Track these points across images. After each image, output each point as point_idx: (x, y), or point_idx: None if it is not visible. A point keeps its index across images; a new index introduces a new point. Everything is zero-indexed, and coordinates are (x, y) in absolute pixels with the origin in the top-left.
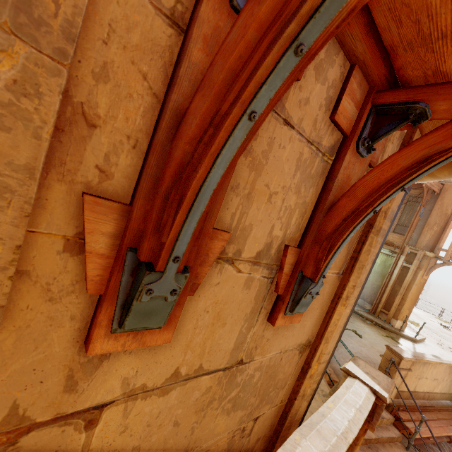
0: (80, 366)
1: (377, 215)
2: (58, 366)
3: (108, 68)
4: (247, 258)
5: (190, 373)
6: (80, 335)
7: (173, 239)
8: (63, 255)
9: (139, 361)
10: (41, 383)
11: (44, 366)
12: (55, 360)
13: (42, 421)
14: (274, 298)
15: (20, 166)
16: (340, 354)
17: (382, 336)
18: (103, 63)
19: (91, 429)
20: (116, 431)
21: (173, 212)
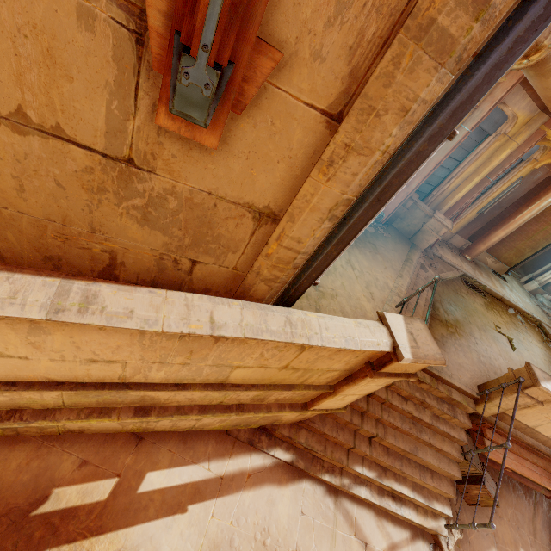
0: None
1: None
2: None
3: None
4: None
5: (46, 126)
6: None
7: None
8: None
9: None
10: None
11: None
12: None
13: None
14: (160, 83)
15: None
16: (457, 344)
17: None
18: None
19: None
20: None
21: None
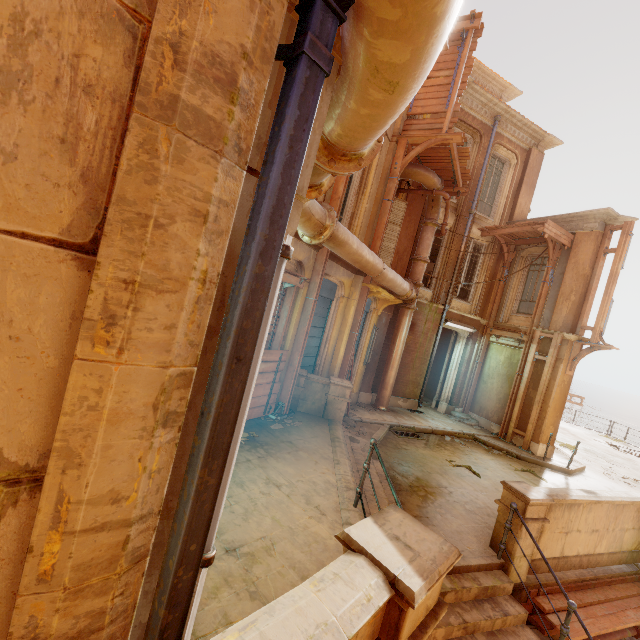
0: None
1: (145, 51)
2: None
3: None
4: None
5: None
6: None
7: None
8: None
9: None
10: None
11: None
12: None
13: None
14: None
15: None
16: (438, 507)
17: (515, 471)
18: None
19: None
20: None
21: None
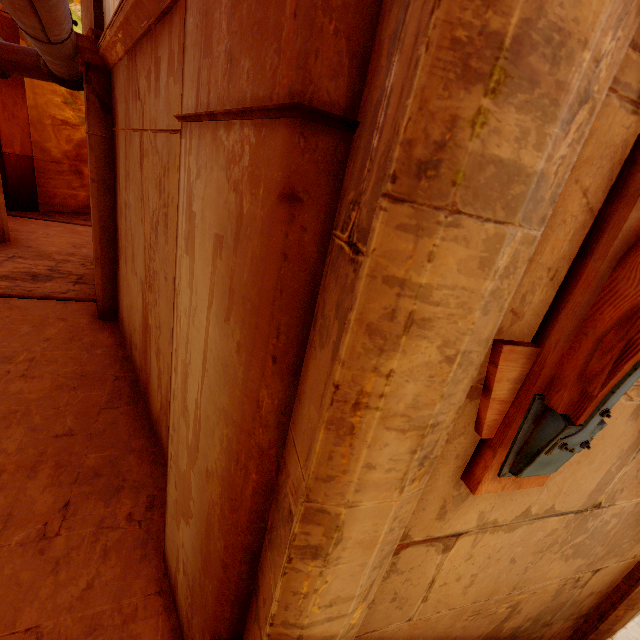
0: (452, 499)
1: None
2: (437, 497)
3: None
4: None
5: (539, 512)
6: (458, 471)
7: (606, 390)
8: (464, 401)
9: (497, 497)
10: (423, 510)
11: (428, 497)
12: (436, 492)
13: (416, 540)
14: None
15: (482, 340)
16: None
17: None
18: None
19: (446, 552)
20: (462, 557)
21: (612, 360)
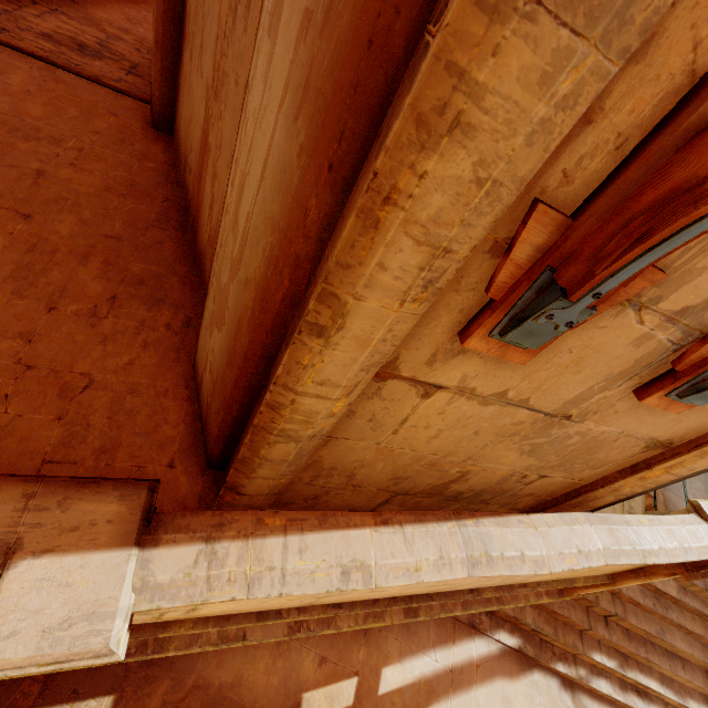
0: (444, 351)
1: None
2: (432, 344)
3: (652, 42)
4: (664, 310)
5: (514, 399)
6: (458, 326)
7: (608, 273)
8: (485, 255)
9: (483, 367)
10: (417, 350)
11: (425, 339)
12: (433, 338)
13: (403, 376)
14: (662, 371)
15: (518, 178)
16: (694, 489)
17: None
18: (651, 35)
19: (424, 398)
20: (436, 410)
21: (627, 244)
